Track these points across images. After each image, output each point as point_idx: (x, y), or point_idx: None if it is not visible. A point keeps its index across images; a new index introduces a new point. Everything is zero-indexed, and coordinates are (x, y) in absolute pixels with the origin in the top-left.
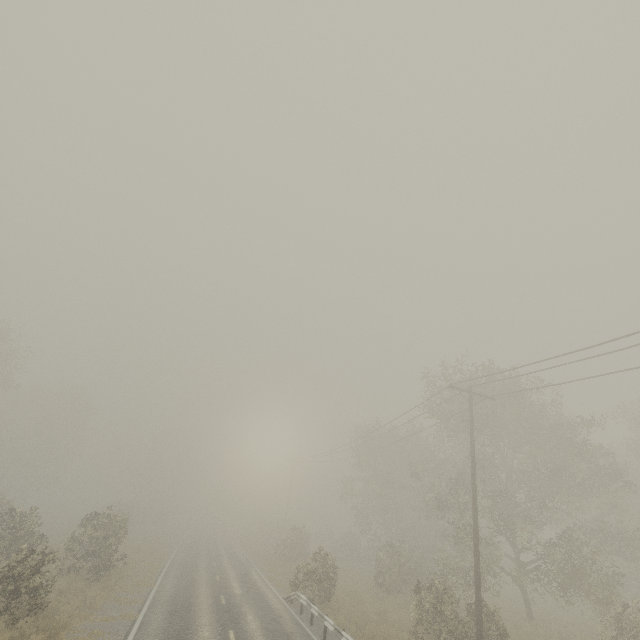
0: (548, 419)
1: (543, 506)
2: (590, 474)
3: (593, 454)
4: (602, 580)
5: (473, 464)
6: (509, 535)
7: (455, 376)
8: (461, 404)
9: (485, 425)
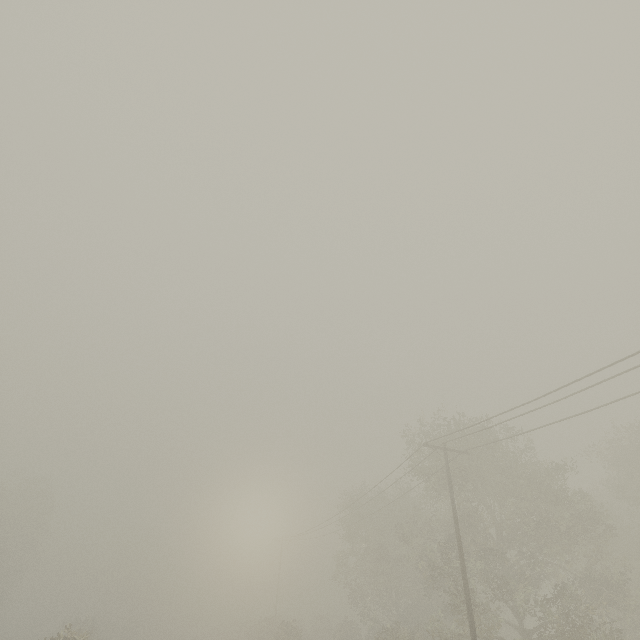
0: (524, 467)
1: (534, 562)
2: (572, 521)
3: (571, 499)
4: (604, 639)
5: (456, 525)
6: (507, 600)
7: (432, 431)
8: (441, 460)
9: (466, 480)
